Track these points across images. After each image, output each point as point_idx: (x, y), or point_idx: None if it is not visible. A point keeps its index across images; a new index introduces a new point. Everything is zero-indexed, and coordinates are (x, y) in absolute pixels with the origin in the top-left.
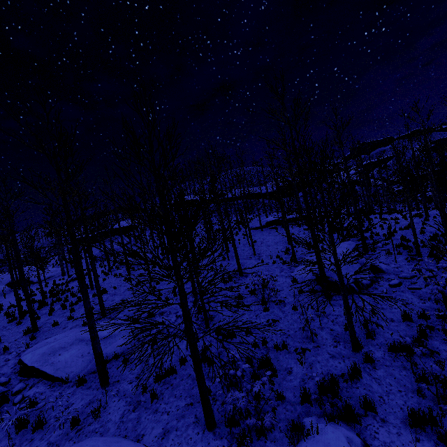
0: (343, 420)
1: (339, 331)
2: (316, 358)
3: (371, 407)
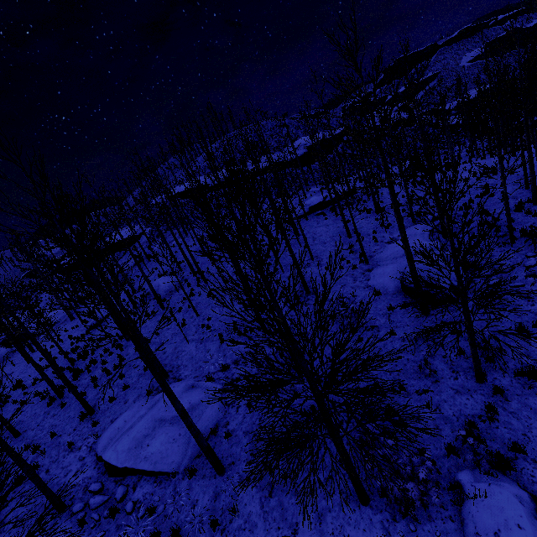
0: (496, 469)
1: (452, 357)
2: (440, 397)
3: (521, 450)
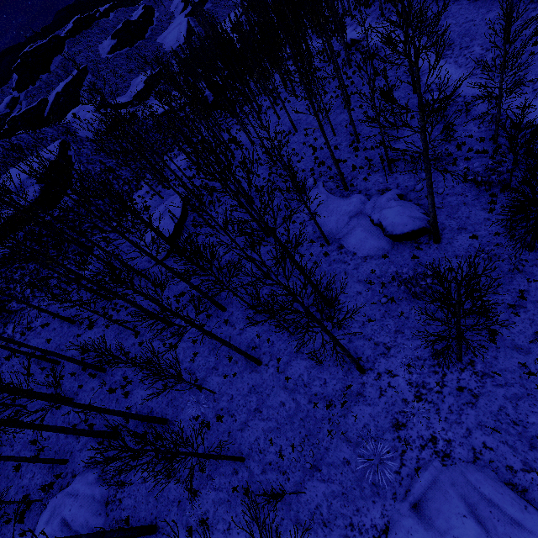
0: None
1: (498, 252)
2: None
3: None
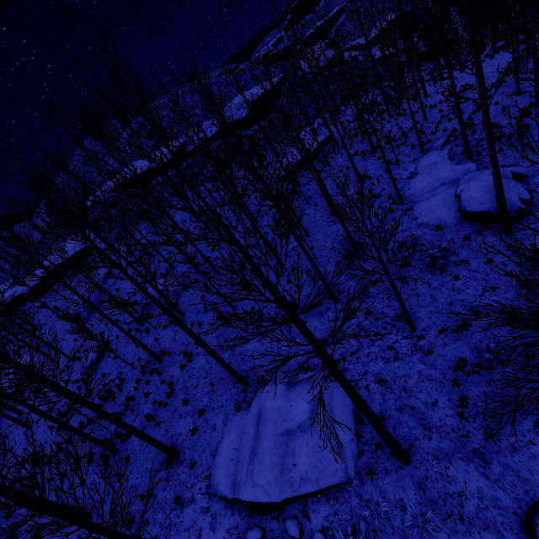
0: None
1: None
2: None
3: None
